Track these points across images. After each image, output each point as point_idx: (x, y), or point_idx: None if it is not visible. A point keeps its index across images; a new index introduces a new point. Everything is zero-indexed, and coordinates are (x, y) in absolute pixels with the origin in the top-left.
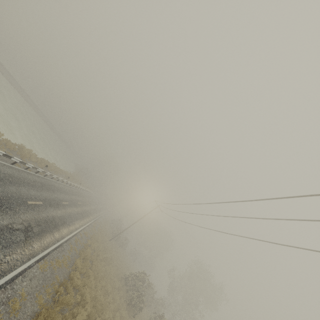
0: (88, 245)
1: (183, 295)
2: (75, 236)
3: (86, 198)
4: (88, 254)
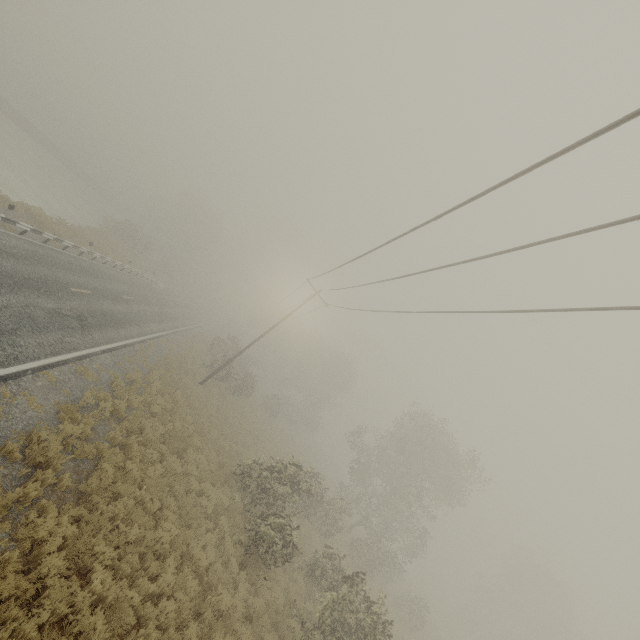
0: (94, 406)
1: (385, 477)
2: (0, 384)
3: (126, 286)
4: (50, 445)
